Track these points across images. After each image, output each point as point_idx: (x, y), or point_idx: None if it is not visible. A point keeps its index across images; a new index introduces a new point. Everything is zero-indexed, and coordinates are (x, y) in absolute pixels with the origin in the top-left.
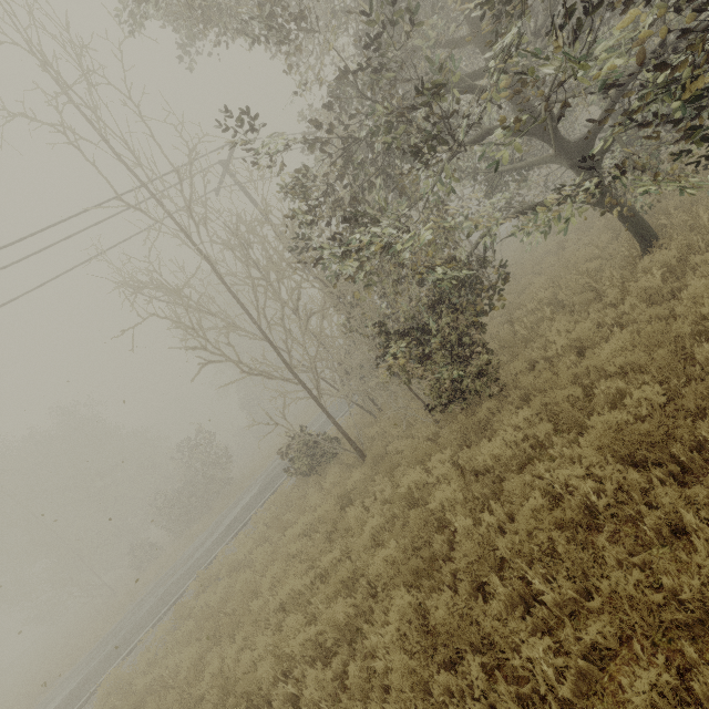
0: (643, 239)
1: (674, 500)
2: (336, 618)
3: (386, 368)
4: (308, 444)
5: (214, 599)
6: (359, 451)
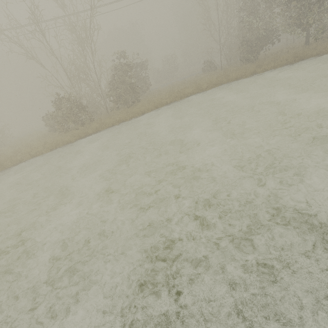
0: (305, 44)
1: (254, 68)
2: (211, 77)
3: (239, 50)
4: (210, 65)
5: (182, 82)
6: (221, 68)
